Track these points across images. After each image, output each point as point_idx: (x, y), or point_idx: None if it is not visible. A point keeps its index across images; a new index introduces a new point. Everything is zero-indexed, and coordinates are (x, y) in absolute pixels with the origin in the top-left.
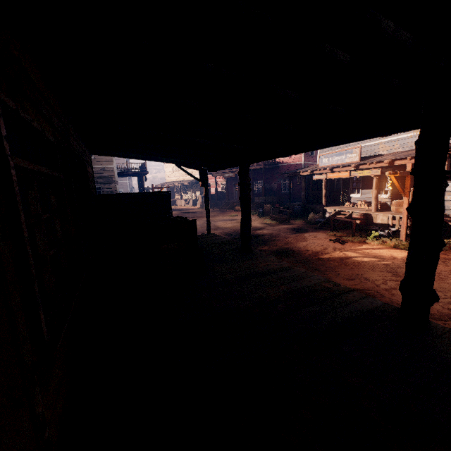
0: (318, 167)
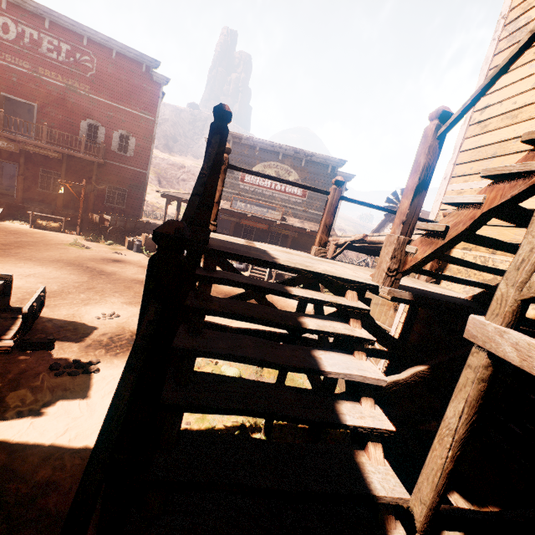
0: (231, 208)
